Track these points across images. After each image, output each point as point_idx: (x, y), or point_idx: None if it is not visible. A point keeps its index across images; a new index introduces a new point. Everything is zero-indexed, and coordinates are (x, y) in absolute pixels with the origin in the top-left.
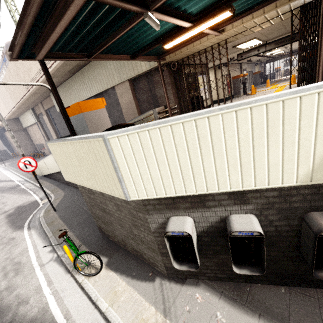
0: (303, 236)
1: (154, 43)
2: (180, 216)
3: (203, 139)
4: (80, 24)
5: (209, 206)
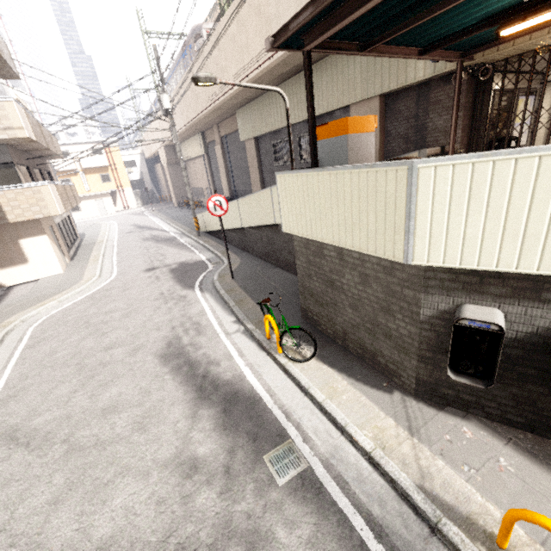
0: None
1: (478, 26)
2: (482, 306)
3: None
4: None
5: (546, 299)
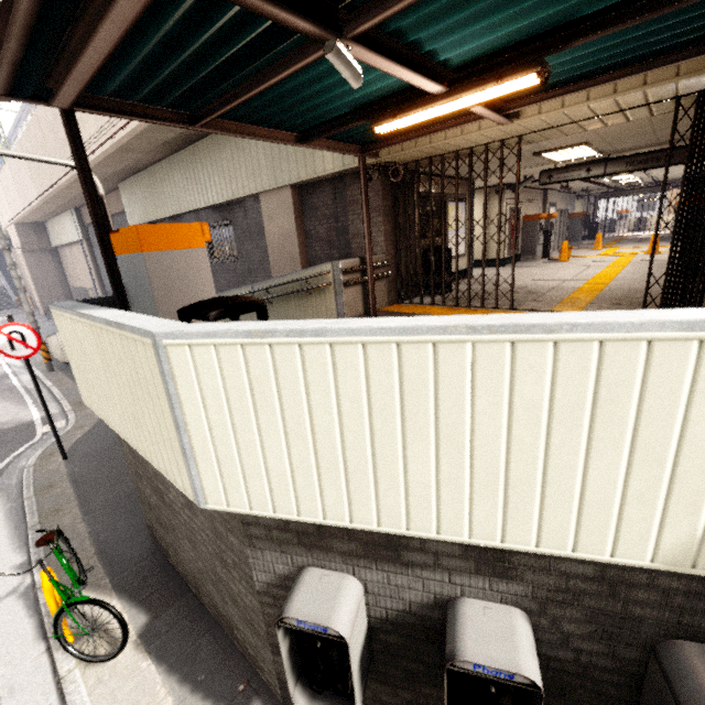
0: (647, 697)
1: (353, 116)
2: (331, 571)
3: (413, 397)
4: (168, 42)
5: (409, 561)
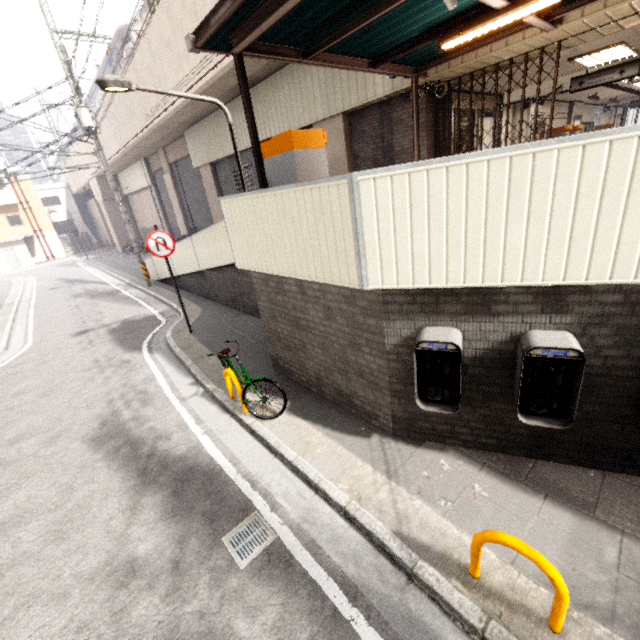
0: None
1: (421, 38)
2: (441, 327)
3: (516, 191)
4: None
5: (495, 312)
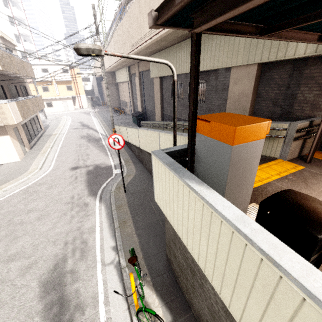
0: None
1: None
2: None
3: None
4: None
5: None
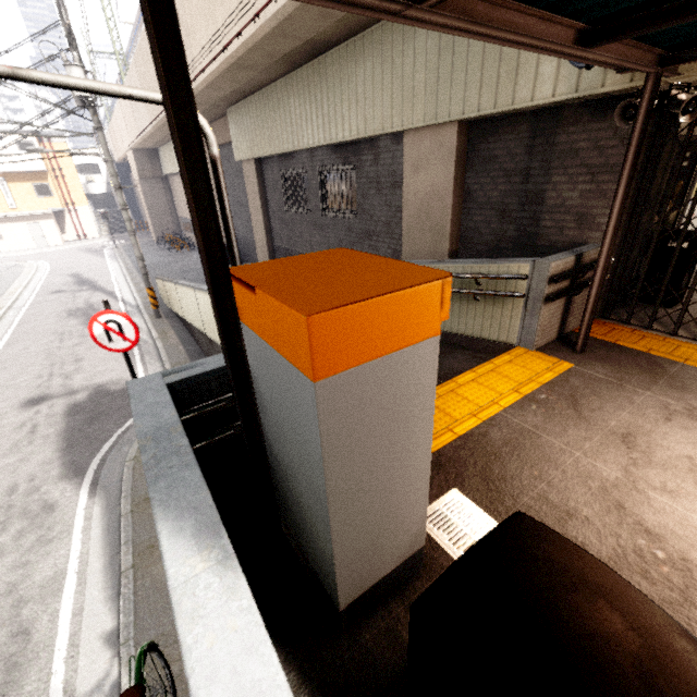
0: None
1: None
2: None
3: None
4: None
5: None
